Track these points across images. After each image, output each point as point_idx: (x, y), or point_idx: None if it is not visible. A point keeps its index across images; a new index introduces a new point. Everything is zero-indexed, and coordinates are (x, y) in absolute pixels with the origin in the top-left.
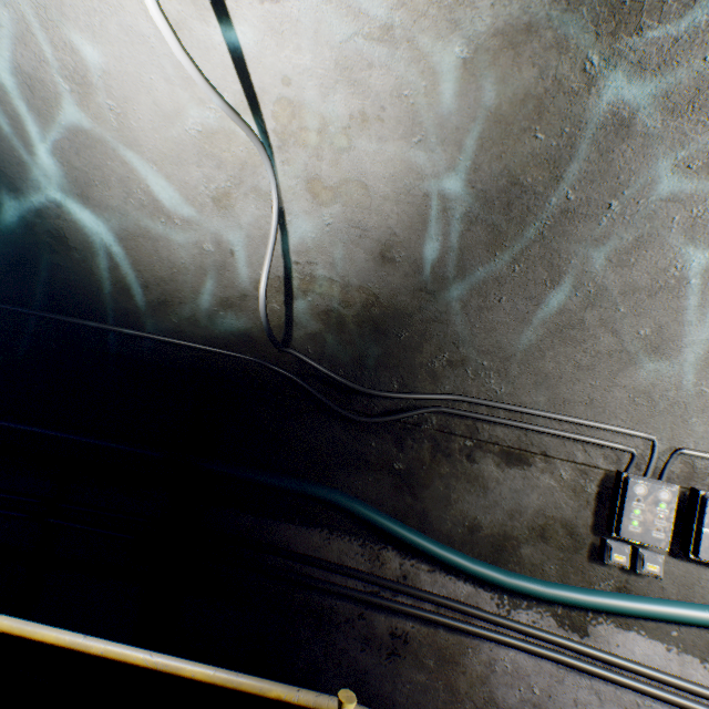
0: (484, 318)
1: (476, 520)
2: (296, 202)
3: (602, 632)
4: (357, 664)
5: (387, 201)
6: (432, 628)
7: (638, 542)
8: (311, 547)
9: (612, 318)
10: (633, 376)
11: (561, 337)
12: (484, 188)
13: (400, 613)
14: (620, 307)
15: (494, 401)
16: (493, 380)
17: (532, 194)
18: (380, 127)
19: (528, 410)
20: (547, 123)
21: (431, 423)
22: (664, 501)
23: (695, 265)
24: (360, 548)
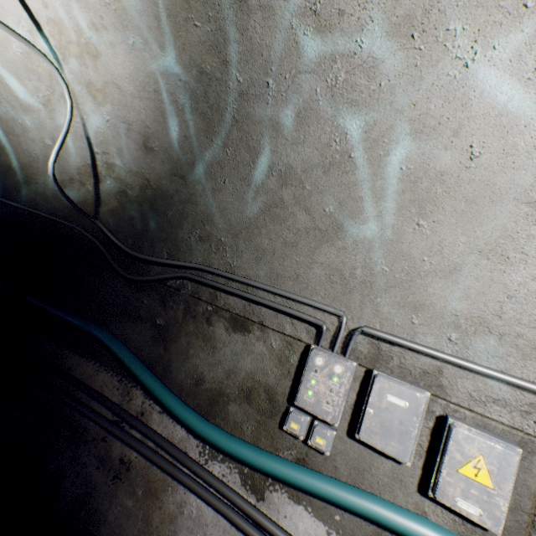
0: (218, 199)
1: (203, 374)
2: (86, 104)
3: (276, 499)
4: (91, 478)
5: (135, 98)
6: (149, 462)
7: (314, 413)
8: (85, 375)
9: (302, 196)
10: (327, 253)
11: (270, 215)
12: (187, 80)
13: (119, 438)
14: (306, 185)
15: (225, 271)
16: (228, 254)
17: (216, 81)
18: (108, 35)
19: (247, 280)
20: (197, 11)
21: (187, 289)
22: (337, 374)
23: (349, 137)
24: (118, 383)
